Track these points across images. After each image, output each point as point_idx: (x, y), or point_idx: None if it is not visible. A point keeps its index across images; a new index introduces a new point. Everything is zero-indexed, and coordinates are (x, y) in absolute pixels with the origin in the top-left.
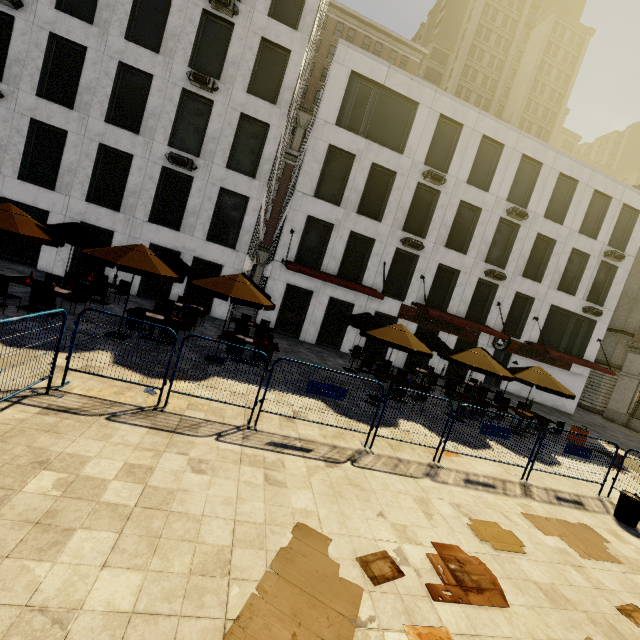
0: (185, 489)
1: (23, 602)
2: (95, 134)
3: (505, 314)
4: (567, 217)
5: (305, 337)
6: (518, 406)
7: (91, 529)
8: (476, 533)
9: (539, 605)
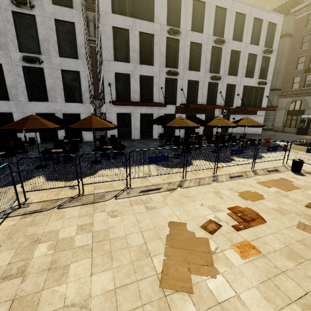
0: (112, 226)
1: (62, 306)
2: None
3: (224, 96)
4: (243, 37)
5: (134, 137)
6: (240, 138)
7: (77, 261)
8: (243, 197)
9: (277, 216)
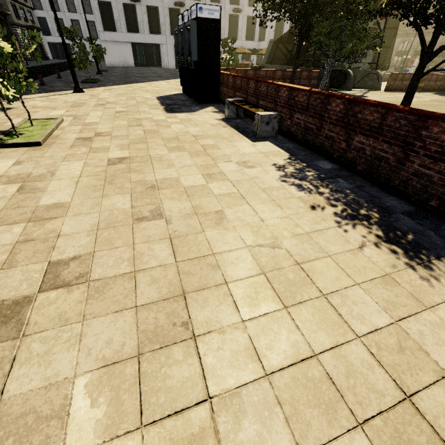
0: None
1: None
2: None
3: None
4: None
5: None
6: None
7: None
8: None
9: None
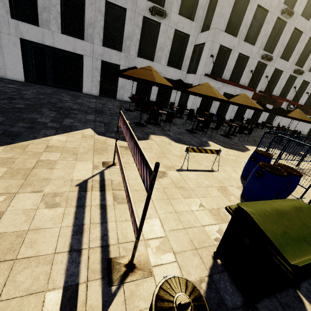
0: None
1: None
2: None
3: (295, 92)
4: None
5: None
6: None
7: None
8: None
9: None
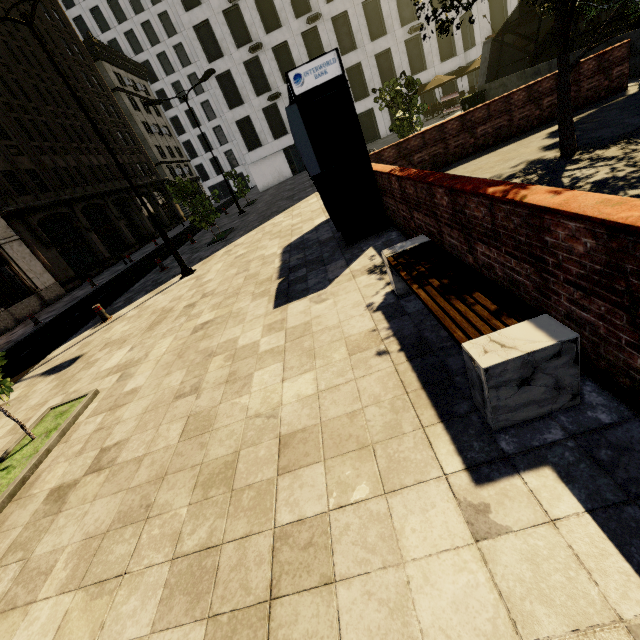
0: None
1: None
2: (371, 53)
3: None
4: None
5: None
6: None
7: None
8: None
9: None
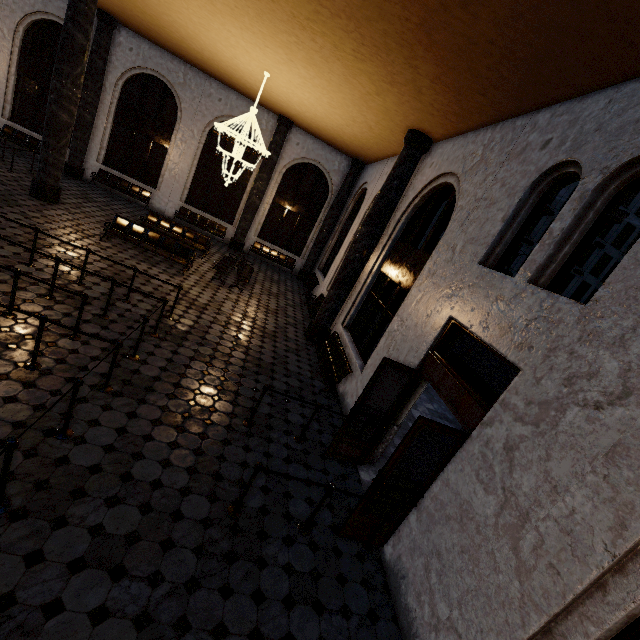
0: None
1: None
2: None
3: None
4: None
5: None
6: None
7: None
8: None
9: None
